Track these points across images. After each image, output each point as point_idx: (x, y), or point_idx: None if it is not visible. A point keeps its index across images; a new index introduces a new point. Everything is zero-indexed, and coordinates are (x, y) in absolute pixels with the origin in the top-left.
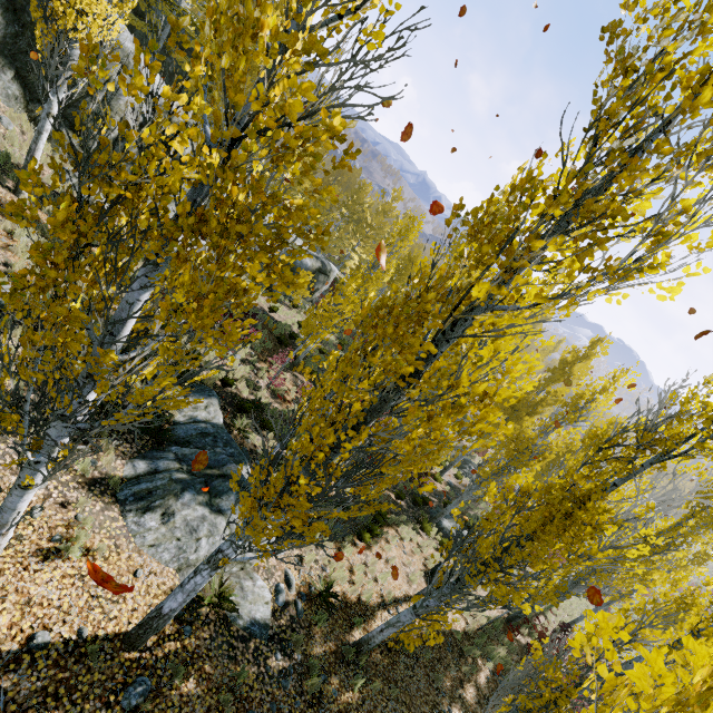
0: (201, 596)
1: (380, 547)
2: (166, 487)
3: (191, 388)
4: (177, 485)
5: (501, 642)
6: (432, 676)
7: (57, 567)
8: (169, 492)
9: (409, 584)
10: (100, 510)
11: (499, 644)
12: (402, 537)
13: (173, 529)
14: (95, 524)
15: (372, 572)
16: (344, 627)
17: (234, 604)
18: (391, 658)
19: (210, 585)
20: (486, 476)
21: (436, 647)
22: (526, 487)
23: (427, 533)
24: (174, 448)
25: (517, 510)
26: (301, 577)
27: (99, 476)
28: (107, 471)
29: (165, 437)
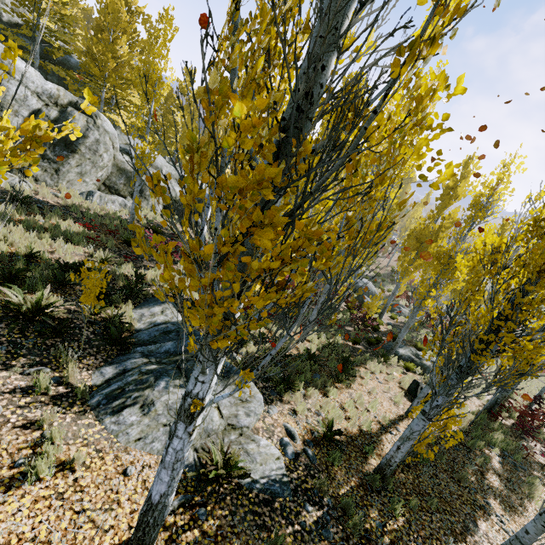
0: (206, 473)
1: (358, 384)
2: (138, 381)
3: (144, 302)
4: (149, 376)
5: (492, 429)
6: (456, 477)
7: (25, 493)
8: (143, 385)
9: (396, 406)
10: (72, 421)
11: (492, 431)
12: (372, 371)
13: (156, 417)
14: (67, 436)
15: (361, 404)
16: (359, 459)
17: (243, 469)
18: (413, 473)
19: (212, 459)
20: (422, 296)
21: (445, 451)
22: (499, 242)
23: (390, 363)
24: (139, 348)
25: (498, 270)
26: (301, 427)
27: (64, 390)
28: (73, 384)
29: (128, 342)
